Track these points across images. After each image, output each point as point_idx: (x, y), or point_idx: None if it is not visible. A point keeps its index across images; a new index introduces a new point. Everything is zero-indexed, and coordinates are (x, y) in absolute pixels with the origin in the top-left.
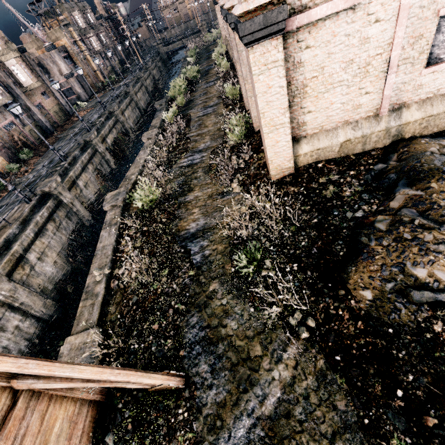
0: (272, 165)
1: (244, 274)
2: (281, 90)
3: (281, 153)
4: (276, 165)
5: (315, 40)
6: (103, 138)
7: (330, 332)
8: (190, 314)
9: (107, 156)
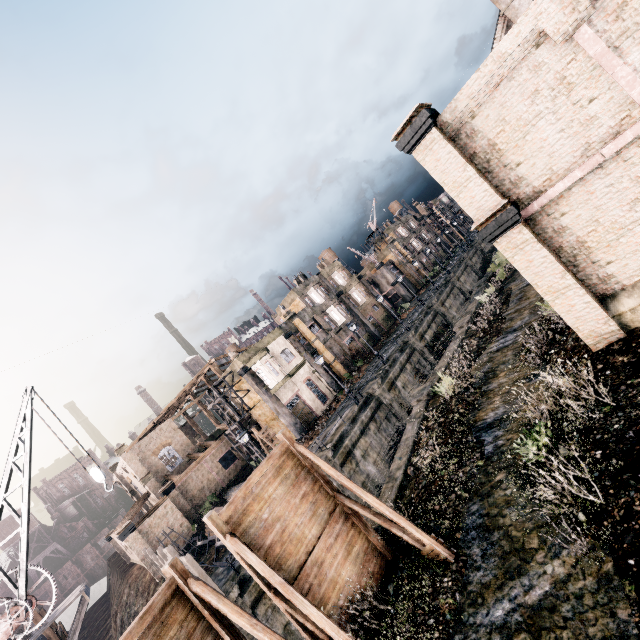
0: (582, 333)
1: (535, 465)
2: (545, 259)
3: (587, 316)
4: (588, 332)
5: (569, 206)
6: (422, 335)
7: (628, 531)
8: (472, 502)
9: (425, 354)
